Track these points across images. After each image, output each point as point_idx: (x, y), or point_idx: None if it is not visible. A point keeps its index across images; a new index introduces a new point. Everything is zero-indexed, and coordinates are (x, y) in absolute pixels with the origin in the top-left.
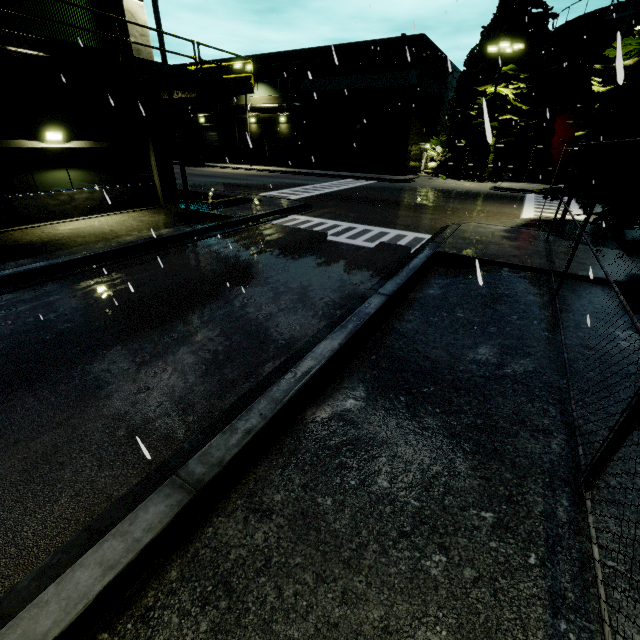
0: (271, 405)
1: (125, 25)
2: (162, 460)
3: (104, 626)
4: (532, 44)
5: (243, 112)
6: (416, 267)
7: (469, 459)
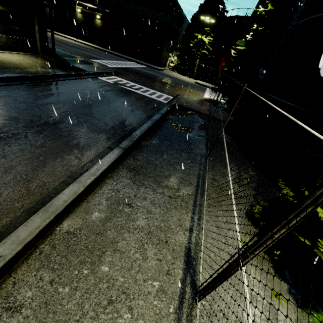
0: (136, 136)
1: None
2: (107, 146)
3: (109, 173)
4: (217, 21)
5: (73, 4)
6: (169, 107)
7: (185, 153)
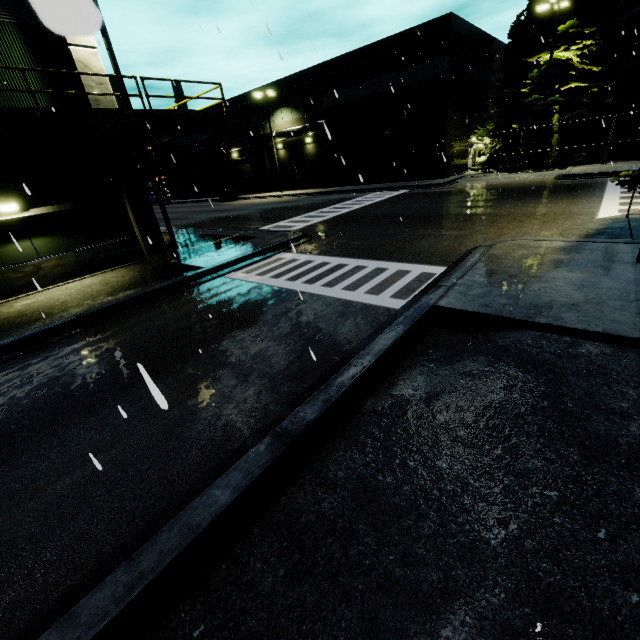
0: None
1: (78, 77)
2: None
3: None
4: None
5: (269, 140)
6: (381, 350)
7: None
